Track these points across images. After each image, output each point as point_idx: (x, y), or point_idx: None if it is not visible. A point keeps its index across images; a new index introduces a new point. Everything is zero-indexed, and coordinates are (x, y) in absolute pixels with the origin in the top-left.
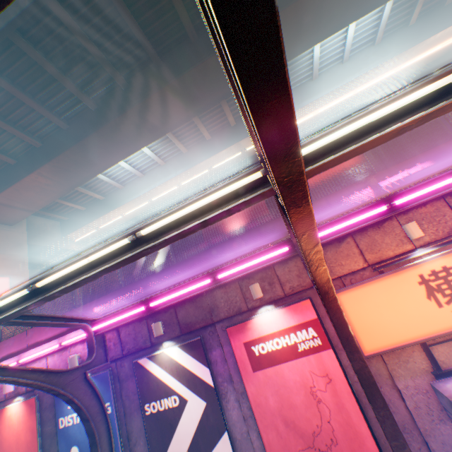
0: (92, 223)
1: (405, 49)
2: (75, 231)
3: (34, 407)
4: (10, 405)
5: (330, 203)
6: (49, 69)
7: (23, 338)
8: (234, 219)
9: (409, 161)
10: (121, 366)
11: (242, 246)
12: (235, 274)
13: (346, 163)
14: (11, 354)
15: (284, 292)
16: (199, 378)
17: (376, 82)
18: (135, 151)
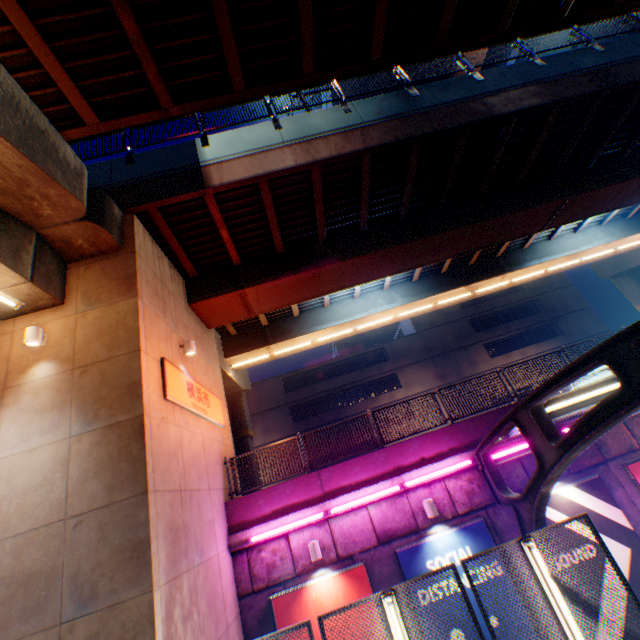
0: (275, 344)
1: (627, 236)
2: (248, 351)
3: (363, 579)
4: (312, 581)
5: None
6: (409, 175)
7: (311, 482)
8: (367, 373)
9: None
10: (495, 514)
11: None
12: None
13: (499, 326)
14: (291, 506)
15: None
16: (611, 521)
17: (595, 256)
18: (410, 269)
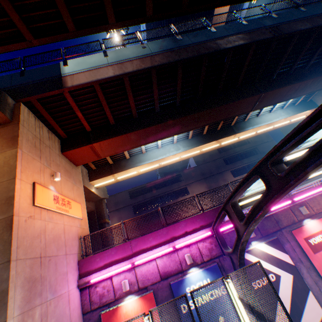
0: (116, 173)
1: (295, 114)
2: (102, 178)
3: (152, 300)
4: (124, 303)
5: None
6: (179, 82)
7: (126, 247)
8: (172, 187)
9: None
10: (223, 260)
11: None
12: (301, 199)
13: (238, 161)
14: (114, 261)
15: (314, 211)
16: (283, 261)
17: (280, 124)
18: (184, 132)
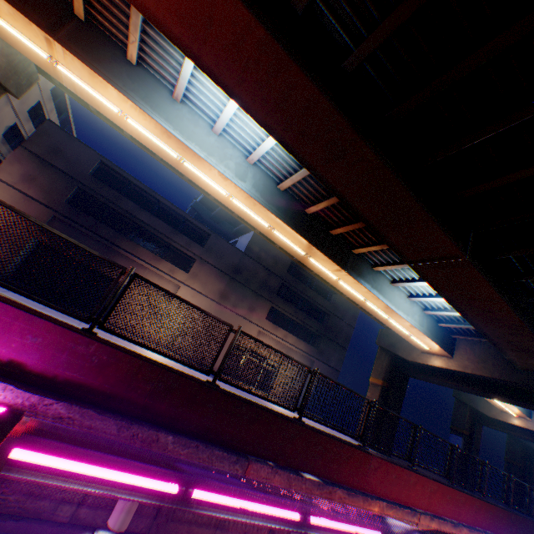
0: (62, 48)
1: (427, 335)
2: (10, 4)
3: None
4: None
5: (392, 473)
6: None
7: None
8: (176, 237)
9: (438, 484)
10: None
11: (314, 451)
12: (322, 526)
13: (293, 306)
14: None
15: None
16: None
17: (396, 326)
18: (287, 148)
